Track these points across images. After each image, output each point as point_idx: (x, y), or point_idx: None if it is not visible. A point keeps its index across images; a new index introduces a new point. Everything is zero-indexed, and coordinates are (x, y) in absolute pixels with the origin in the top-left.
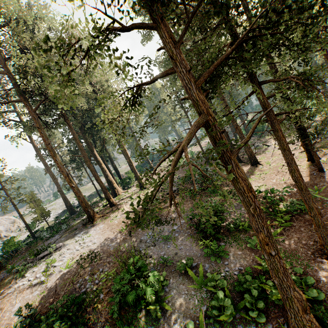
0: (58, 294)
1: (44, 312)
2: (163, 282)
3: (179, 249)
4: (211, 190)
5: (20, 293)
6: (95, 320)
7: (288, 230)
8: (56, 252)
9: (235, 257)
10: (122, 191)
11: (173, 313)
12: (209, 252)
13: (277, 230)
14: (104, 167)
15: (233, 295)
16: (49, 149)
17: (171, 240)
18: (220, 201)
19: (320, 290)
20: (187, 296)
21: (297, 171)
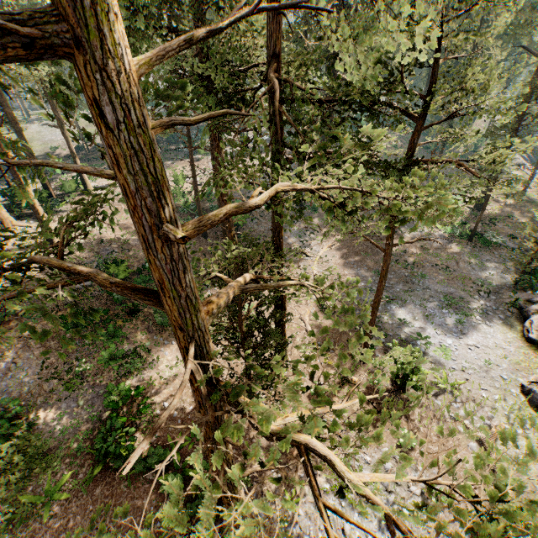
0: None
1: None
2: None
3: None
4: (112, 332)
5: None
6: None
7: (79, 499)
8: None
9: None
10: (18, 223)
11: None
12: None
13: (62, 494)
14: None
15: None
16: None
17: None
18: (96, 366)
19: None
20: None
21: None
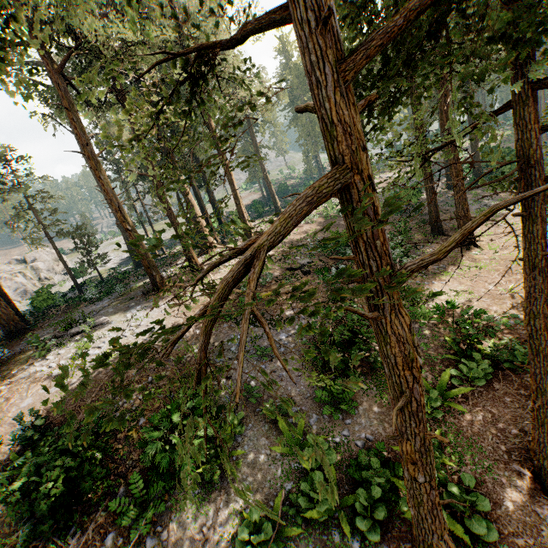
0: (83, 400)
1: (59, 422)
2: (236, 428)
3: (278, 377)
4: None
5: (35, 383)
6: (124, 454)
7: (480, 395)
8: (95, 331)
9: (367, 415)
10: (218, 246)
11: (239, 479)
12: (325, 398)
13: (458, 389)
14: (191, 200)
15: (341, 479)
16: (89, 156)
17: (270, 356)
18: None
19: (493, 524)
20: (268, 459)
21: (543, 319)
